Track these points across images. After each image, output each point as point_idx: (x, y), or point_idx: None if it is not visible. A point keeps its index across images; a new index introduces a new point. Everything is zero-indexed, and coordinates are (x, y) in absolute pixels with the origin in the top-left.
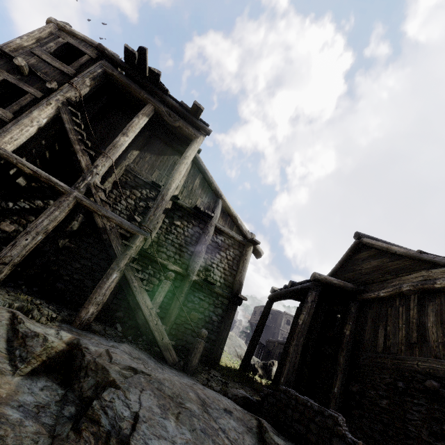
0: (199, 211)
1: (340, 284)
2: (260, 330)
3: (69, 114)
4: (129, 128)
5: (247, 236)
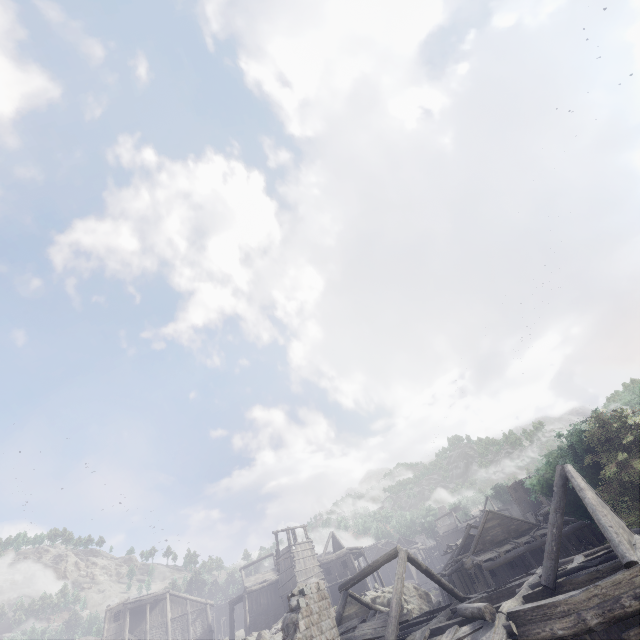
0: (182, 614)
1: (238, 598)
2: (233, 629)
3: (131, 635)
4: (147, 620)
5: (204, 603)
